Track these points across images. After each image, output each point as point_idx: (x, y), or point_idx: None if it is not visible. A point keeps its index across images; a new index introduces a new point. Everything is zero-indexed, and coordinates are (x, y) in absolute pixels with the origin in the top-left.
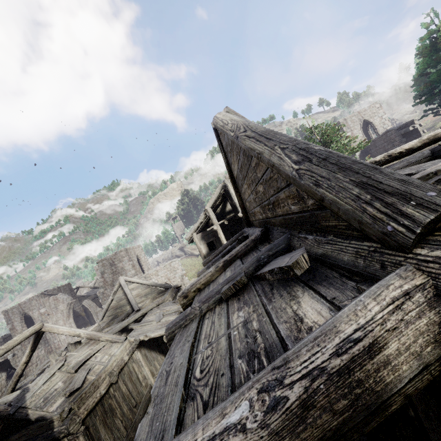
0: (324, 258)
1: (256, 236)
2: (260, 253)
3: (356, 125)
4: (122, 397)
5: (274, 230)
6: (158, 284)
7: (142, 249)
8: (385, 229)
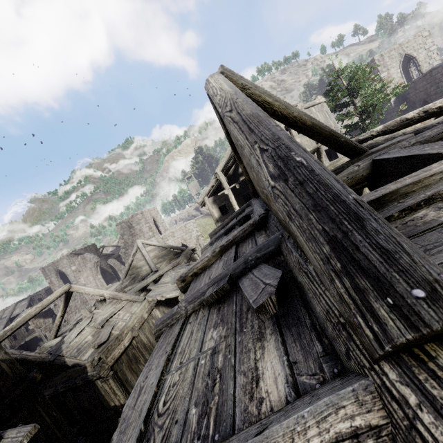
0: (302, 291)
1: (255, 221)
2: (248, 254)
3: (395, 61)
4: (144, 347)
5: (271, 219)
6: (174, 247)
7: (157, 211)
8: (351, 319)
